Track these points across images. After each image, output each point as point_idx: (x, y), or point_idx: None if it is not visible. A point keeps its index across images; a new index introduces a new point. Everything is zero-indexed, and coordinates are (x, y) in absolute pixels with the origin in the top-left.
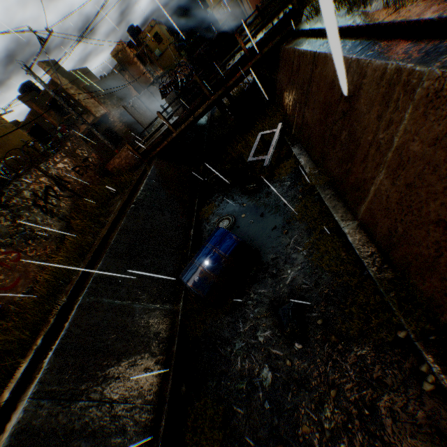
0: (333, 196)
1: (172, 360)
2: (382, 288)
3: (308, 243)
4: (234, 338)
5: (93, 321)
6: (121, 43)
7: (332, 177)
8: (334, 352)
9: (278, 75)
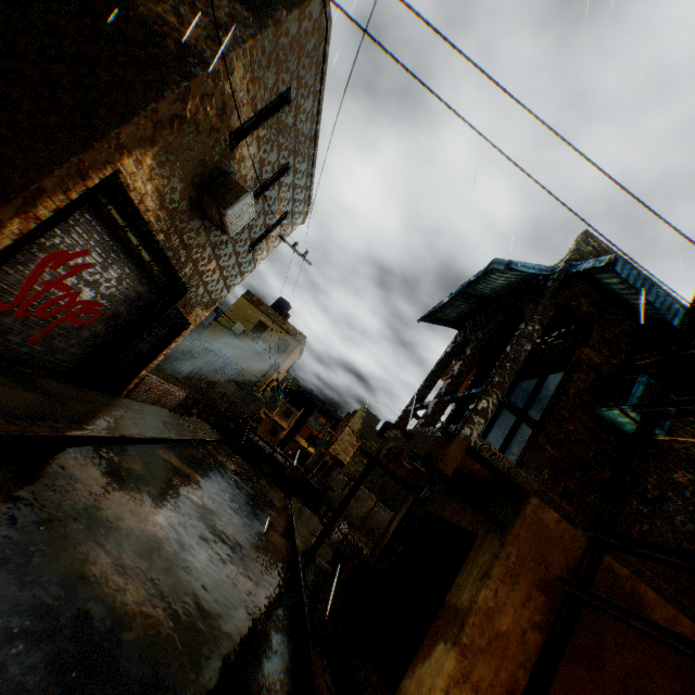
0: None
1: None
2: None
3: None
4: None
5: None
6: None
7: None
8: None
9: None
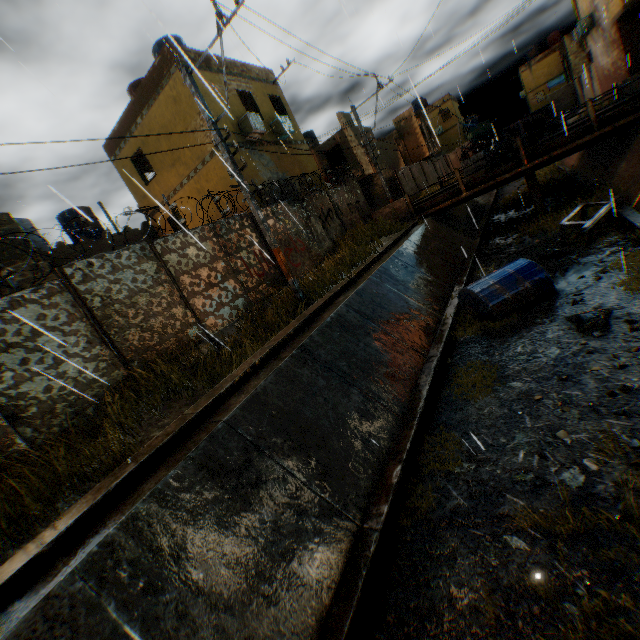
0: None
1: (443, 339)
2: None
3: (628, 278)
4: (513, 338)
5: (379, 292)
6: (410, 111)
7: None
8: (639, 335)
9: (625, 153)
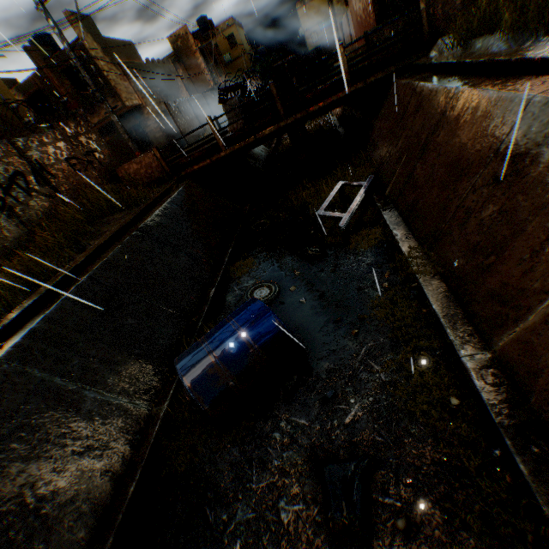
0: (447, 299)
1: (119, 512)
2: (546, 505)
3: (393, 363)
4: (237, 496)
5: (1, 409)
6: (185, 29)
7: (448, 269)
8: None
9: (379, 116)
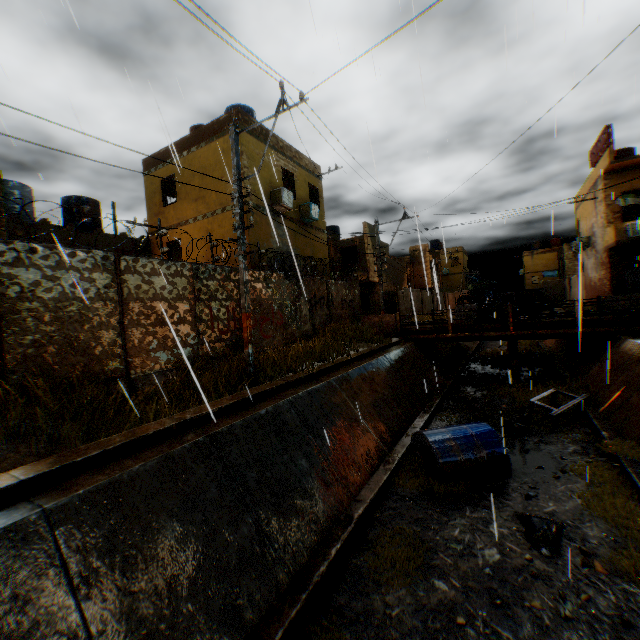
0: None
1: (379, 482)
2: None
3: (588, 492)
4: (455, 513)
5: (333, 400)
6: (426, 246)
7: None
8: (592, 576)
9: (600, 357)
